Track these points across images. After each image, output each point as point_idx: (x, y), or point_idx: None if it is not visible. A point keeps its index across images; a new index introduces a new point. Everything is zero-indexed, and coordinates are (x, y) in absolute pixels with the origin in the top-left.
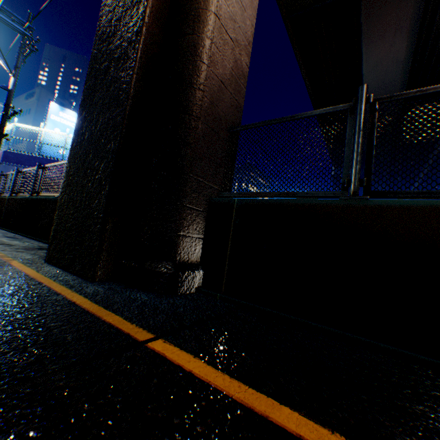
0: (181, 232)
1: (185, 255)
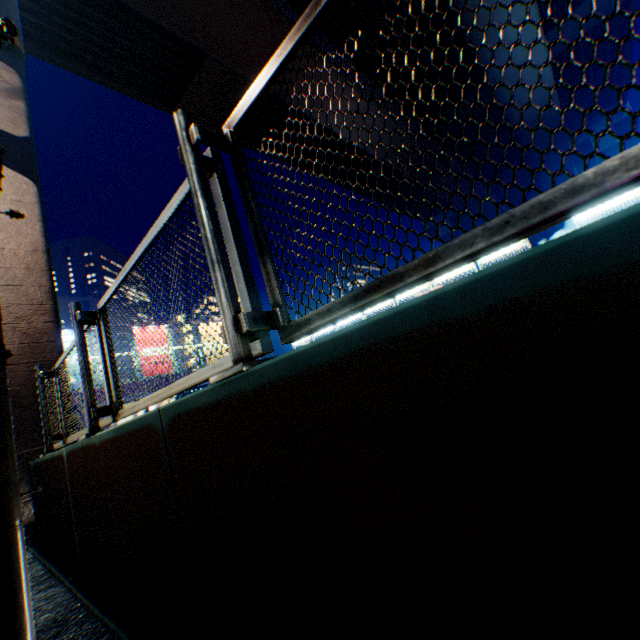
0: None
1: None
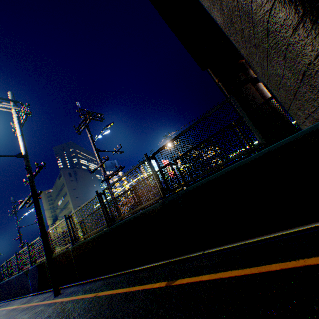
0: None
1: None
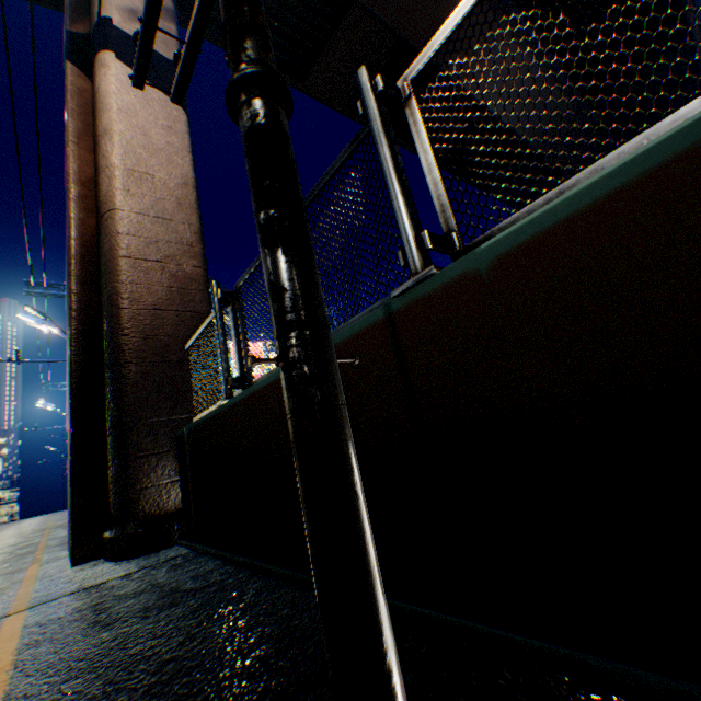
0: (139, 485)
1: (154, 507)
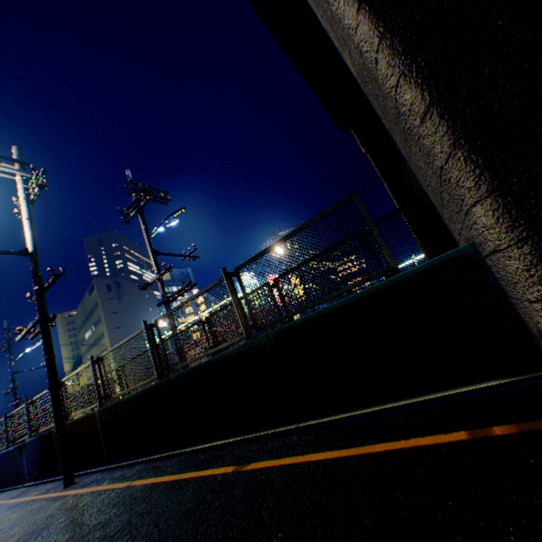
0: None
1: None
